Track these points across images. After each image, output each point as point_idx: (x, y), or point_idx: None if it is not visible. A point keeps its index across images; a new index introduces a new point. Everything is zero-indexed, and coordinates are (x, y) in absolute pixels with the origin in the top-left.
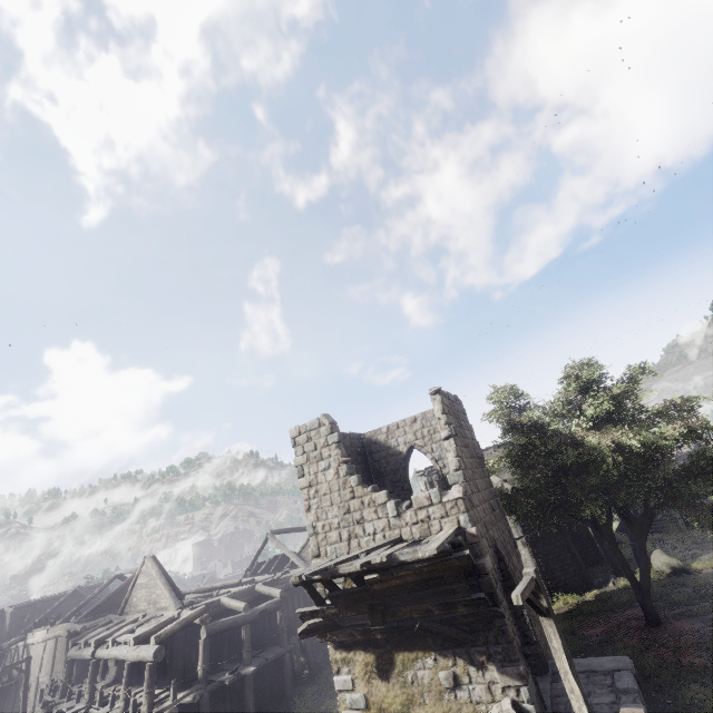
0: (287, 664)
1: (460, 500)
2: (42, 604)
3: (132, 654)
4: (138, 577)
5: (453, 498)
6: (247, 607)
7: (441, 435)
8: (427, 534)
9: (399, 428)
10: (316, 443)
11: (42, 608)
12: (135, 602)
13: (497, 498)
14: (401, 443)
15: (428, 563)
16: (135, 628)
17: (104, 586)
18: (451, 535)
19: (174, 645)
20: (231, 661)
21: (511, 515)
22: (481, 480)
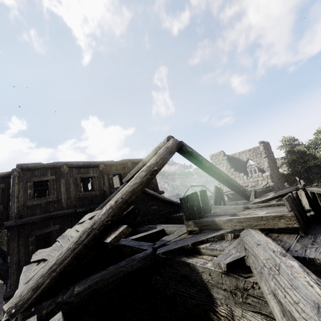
0: None
1: (269, 176)
2: None
3: None
4: None
5: (266, 175)
6: None
7: (262, 156)
8: (257, 184)
9: (243, 153)
10: (219, 159)
11: None
12: None
13: (280, 176)
14: (244, 158)
15: (258, 190)
16: None
17: None
18: (265, 184)
19: None
20: None
21: (285, 182)
22: (275, 170)
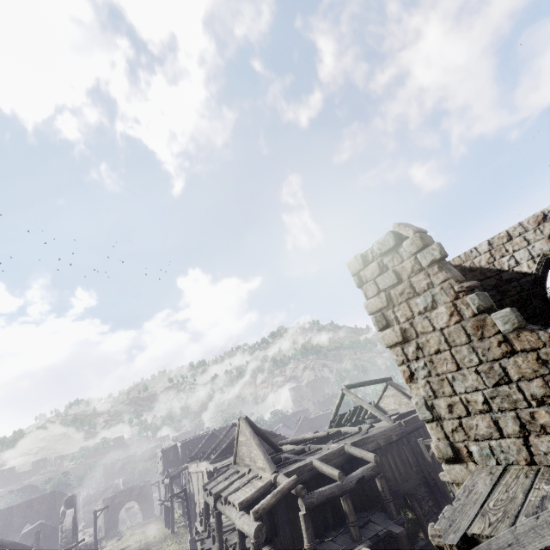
0: (403, 539)
1: None
2: (197, 440)
3: (238, 523)
4: (238, 435)
5: None
6: (342, 476)
7: None
8: None
9: (512, 238)
10: (398, 272)
11: (197, 443)
12: (241, 456)
13: None
14: (523, 260)
15: None
16: (241, 487)
17: (226, 432)
18: None
19: (277, 510)
20: (337, 526)
21: None
22: None
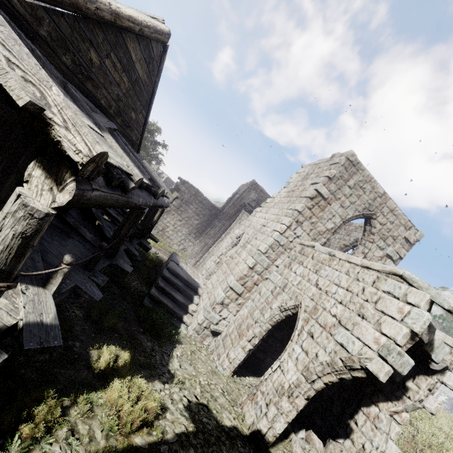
0: None
1: None
2: None
3: None
4: None
5: None
6: None
7: None
8: None
9: None
10: None
11: None
12: None
13: None
14: None
15: None
16: None
17: None
18: None
19: None
20: None
21: None
22: None
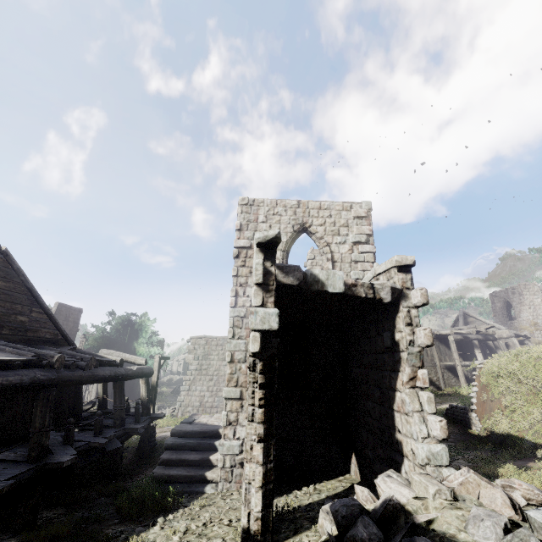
0: None
1: None
2: None
3: None
4: None
5: None
6: None
7: None
8: None
9: None
10: None
11: None
12: None
13: None
14: None
15: None
16: None
17: None
18: None
19: None
20: None
21: None
22: None
